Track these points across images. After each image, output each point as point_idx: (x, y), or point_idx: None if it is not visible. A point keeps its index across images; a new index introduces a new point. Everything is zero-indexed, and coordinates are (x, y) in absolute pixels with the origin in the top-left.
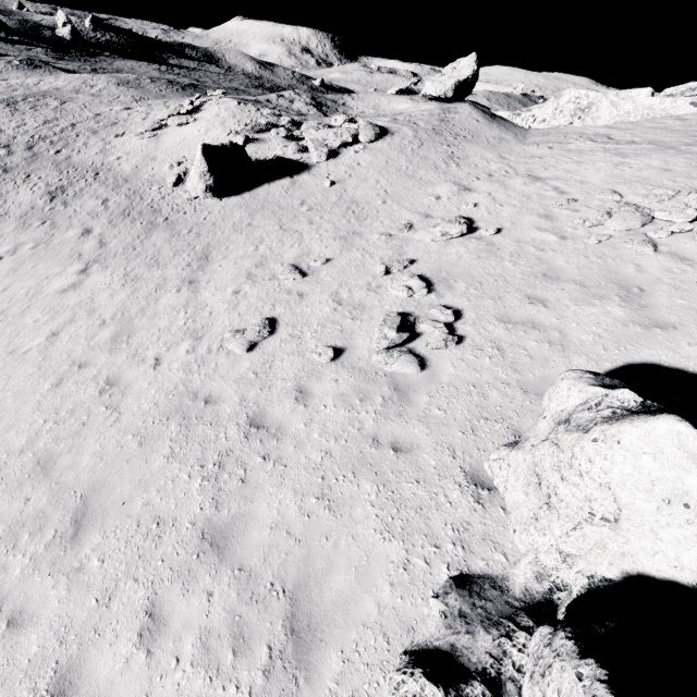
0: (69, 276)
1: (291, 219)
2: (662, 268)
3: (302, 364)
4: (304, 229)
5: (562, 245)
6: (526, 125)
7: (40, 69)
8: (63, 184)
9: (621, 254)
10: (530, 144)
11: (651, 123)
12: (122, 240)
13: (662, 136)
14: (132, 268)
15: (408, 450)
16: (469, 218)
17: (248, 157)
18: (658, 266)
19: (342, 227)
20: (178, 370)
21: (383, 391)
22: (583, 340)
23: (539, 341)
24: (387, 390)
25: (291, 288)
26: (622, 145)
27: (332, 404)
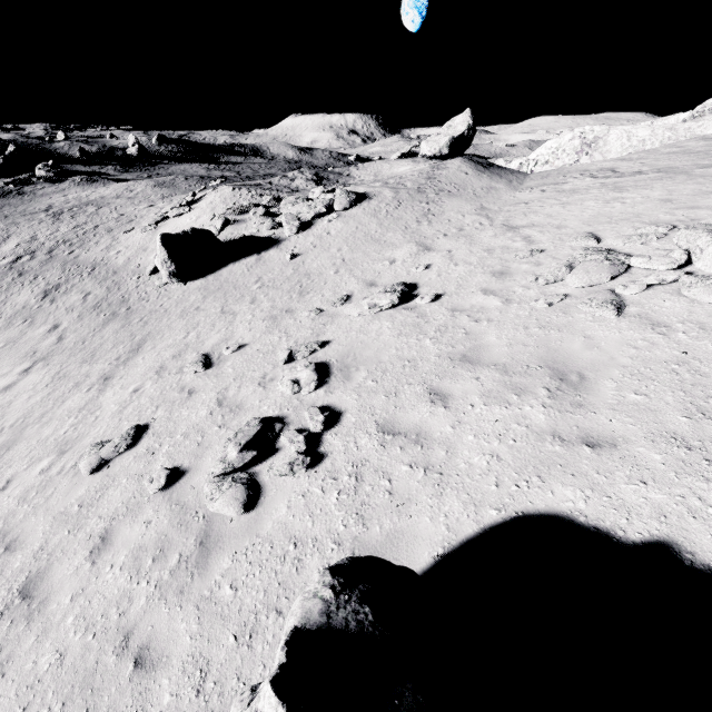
0: (12, 376)
1: (236, 299)
2: (622, 340)
3: (132, 493)
4: (242, 309)
5: (503, 312)
6: (527, 170)
7: (97, 182)
8: (60, 282)
9: (572, 321)
10: (524, 189)
11: (669, 148)
12: (79, 333)
13: (676, 161)
14: (67, 365)
15: (152, 666)
16: (414, 283)
17: (216, 239)
18: (617, 337)
19: (280, 304)
20: (14, 498)
21: (187, 545)
22: (473, 464)
23: (414, 465)
24: (191, 543)
25: (187, 383)
26: (624, 177)
27: (121, 564)
